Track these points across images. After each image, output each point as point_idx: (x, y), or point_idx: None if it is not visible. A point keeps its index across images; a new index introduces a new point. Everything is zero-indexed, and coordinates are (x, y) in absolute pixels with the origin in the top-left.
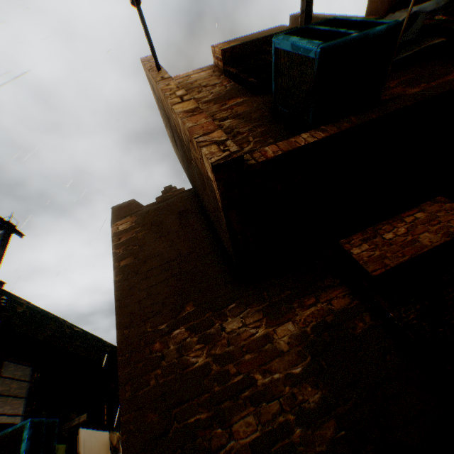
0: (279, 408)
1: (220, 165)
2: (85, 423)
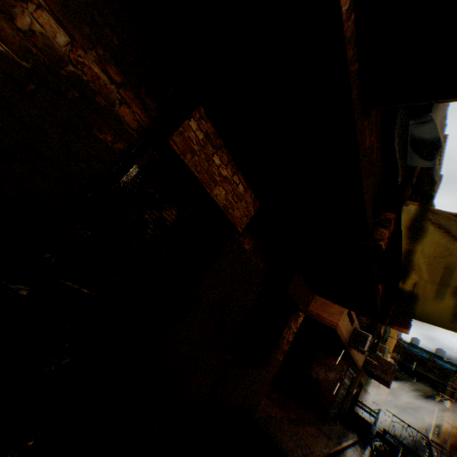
0: None
1: None
2: None
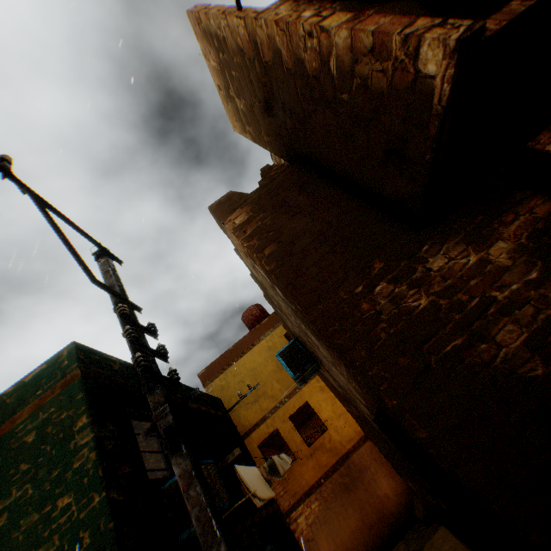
0: (532, 310)
1: (465, 41)
2: (222, 470)
